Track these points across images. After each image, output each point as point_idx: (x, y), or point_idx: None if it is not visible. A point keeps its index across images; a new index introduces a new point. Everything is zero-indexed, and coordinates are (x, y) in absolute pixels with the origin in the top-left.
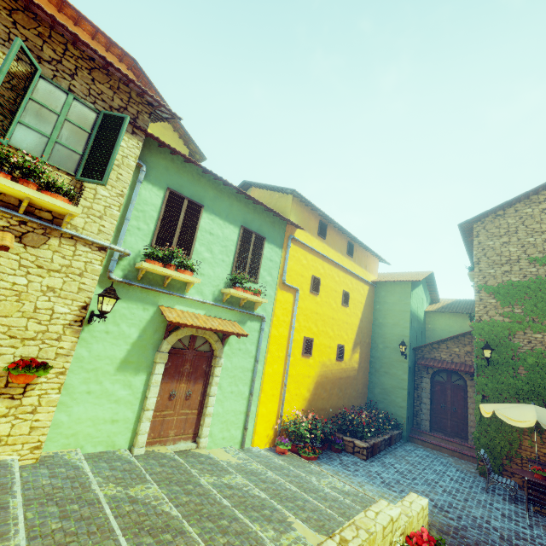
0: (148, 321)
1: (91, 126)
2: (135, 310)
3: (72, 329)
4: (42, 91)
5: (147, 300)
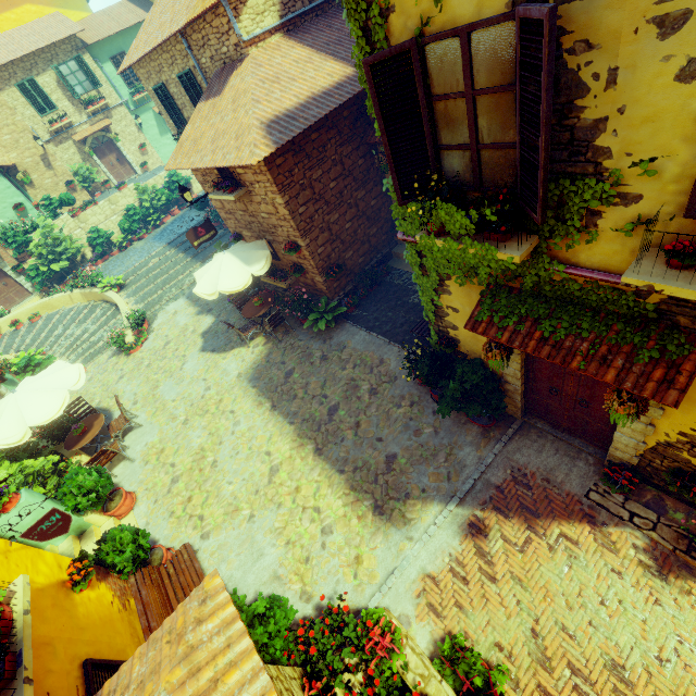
0: (154, 116)
1: (78, 67)
2: (148, 116)
3: (140, 133)
4: (64, 71)
5: (147, 110)
